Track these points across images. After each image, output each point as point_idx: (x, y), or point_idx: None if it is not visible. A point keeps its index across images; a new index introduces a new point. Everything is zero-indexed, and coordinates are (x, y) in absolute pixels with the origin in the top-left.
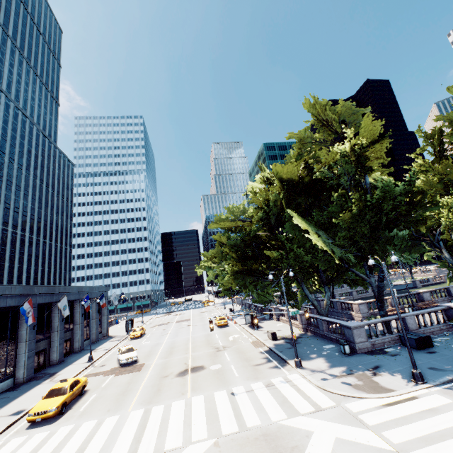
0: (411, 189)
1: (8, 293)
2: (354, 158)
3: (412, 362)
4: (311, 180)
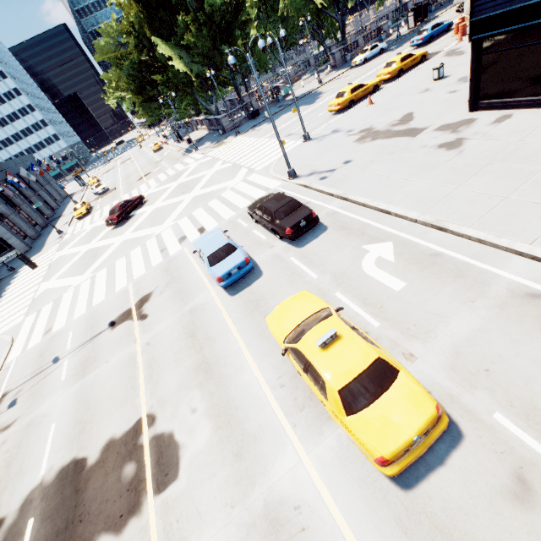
0: None
1: None
2: None
3: (234, 127)
4: None
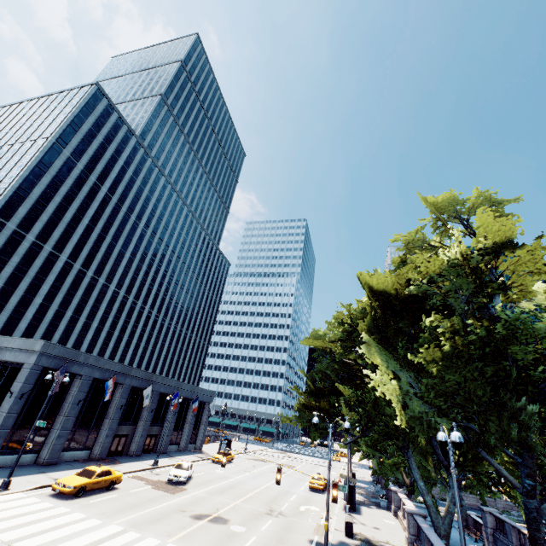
0: None
1: (108, 367)
2: (470, 269)
3: None
4: (411, 297)
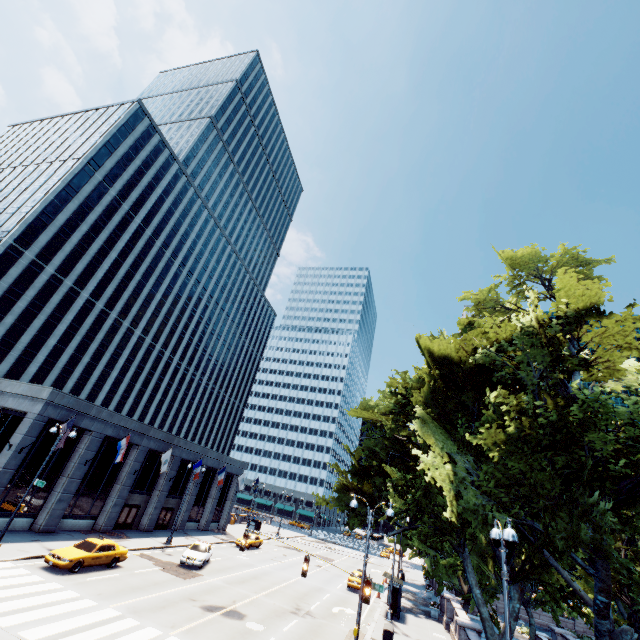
0: None
1: (123, 424)
2: (546, 338)
3: None
4: (476, 367)
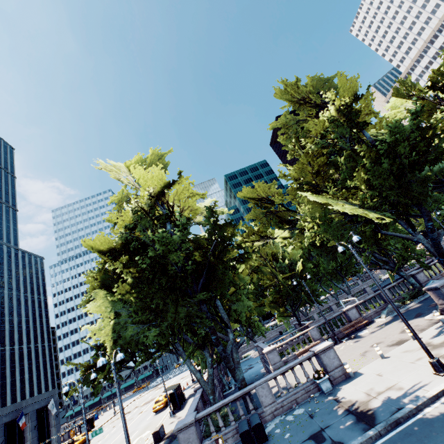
0: (190, 232)
1: None
2: (144, 211)
3: None
4: (126, 244)
